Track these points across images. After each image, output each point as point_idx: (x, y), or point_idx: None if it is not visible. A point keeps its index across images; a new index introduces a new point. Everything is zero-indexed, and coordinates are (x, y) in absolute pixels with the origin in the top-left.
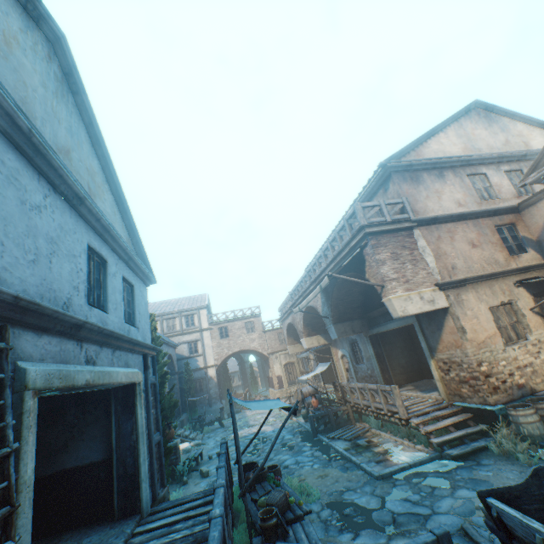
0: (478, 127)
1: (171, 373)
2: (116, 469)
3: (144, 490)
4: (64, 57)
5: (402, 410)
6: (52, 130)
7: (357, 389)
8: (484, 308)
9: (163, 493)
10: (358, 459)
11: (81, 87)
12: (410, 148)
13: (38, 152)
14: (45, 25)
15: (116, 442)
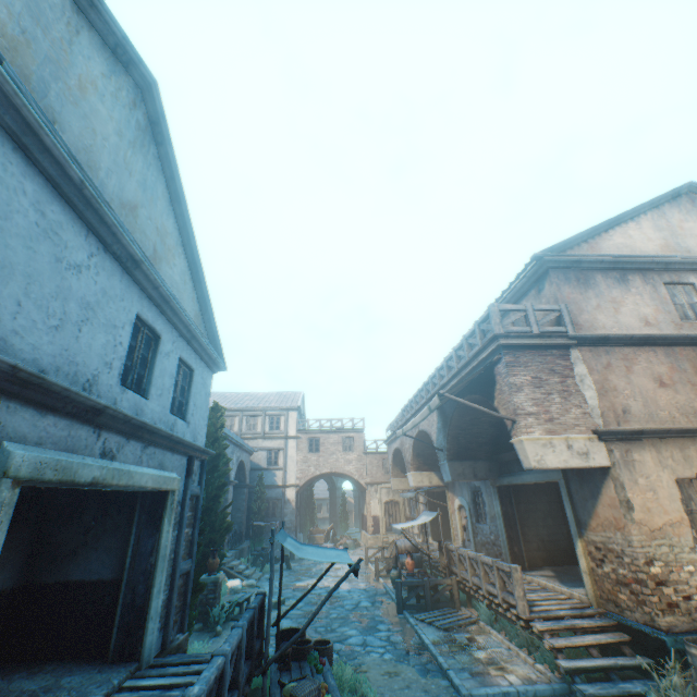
0: (689, 218)
1: (240, 485)
2: (123, 596)
3: (149, 632)
4: (152, 104)
5: (522, 605)
6: (118, 183)
7: (467, 559)
8: (667, 478)
9: (178, 641)
10: (446, 662)
11: (167, 137)
12: (581, 238)
13: (90, 206)
14: (135, 70)
15: (130, 560)
